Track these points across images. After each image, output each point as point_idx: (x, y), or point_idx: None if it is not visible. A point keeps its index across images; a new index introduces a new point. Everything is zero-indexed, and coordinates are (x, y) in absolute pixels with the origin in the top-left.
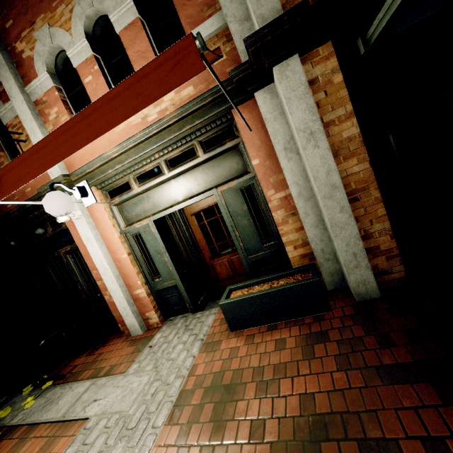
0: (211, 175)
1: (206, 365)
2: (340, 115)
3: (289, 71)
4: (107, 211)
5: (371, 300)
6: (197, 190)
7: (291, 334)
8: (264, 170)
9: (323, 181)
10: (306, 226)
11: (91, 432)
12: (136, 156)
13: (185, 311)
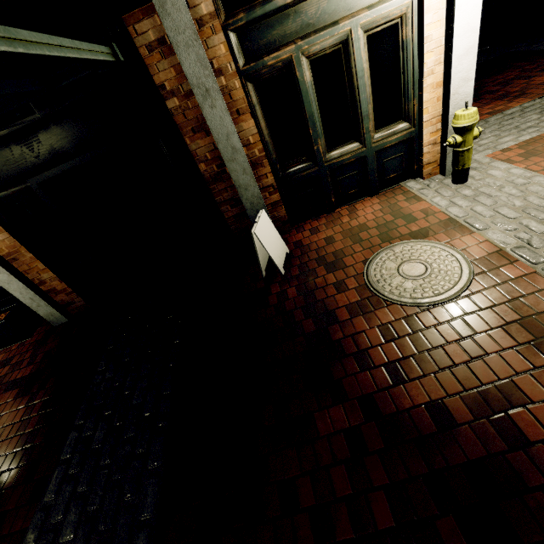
0: None
1: None
2: None
3: None
4: None
5: (62, 324)
6: None
7: None
8: None
9: None
10: None
11: None
12: None
13: None
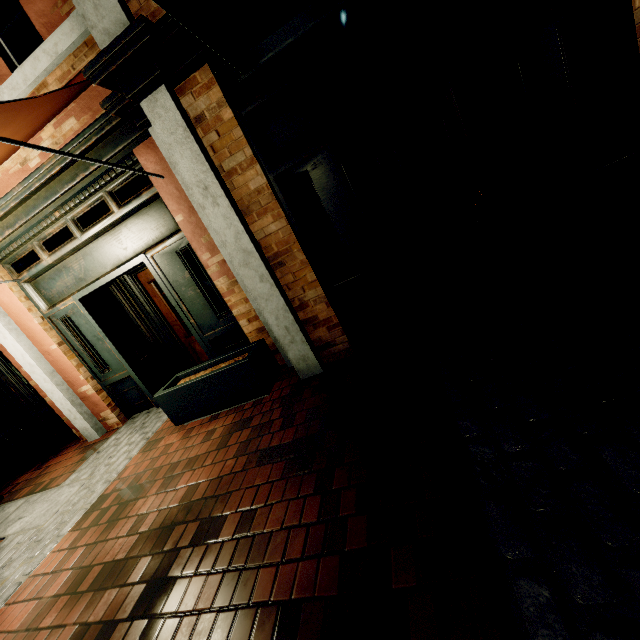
0: (138, 236)
1: (137, 466)
2: (241, 162)
3: (160, 108)
4: (16, 291)
5: (313, 377)
6: (124, 256)
7: (226, 423)
8: (192, 229)
9: (234, 246)
10: (250, 296)
11: (3, 550)
12: (27, 216)
13: (150, 406)
